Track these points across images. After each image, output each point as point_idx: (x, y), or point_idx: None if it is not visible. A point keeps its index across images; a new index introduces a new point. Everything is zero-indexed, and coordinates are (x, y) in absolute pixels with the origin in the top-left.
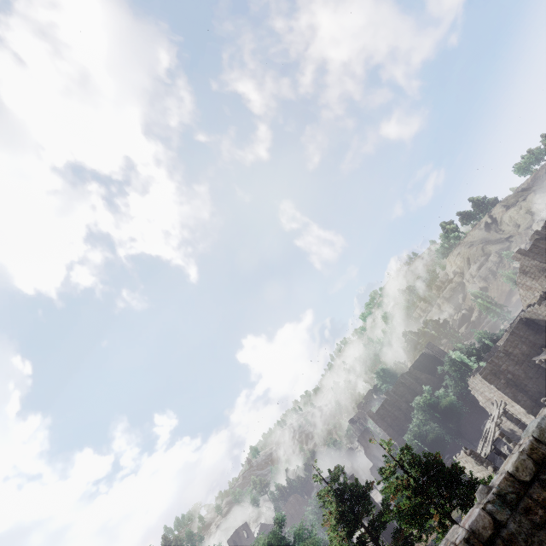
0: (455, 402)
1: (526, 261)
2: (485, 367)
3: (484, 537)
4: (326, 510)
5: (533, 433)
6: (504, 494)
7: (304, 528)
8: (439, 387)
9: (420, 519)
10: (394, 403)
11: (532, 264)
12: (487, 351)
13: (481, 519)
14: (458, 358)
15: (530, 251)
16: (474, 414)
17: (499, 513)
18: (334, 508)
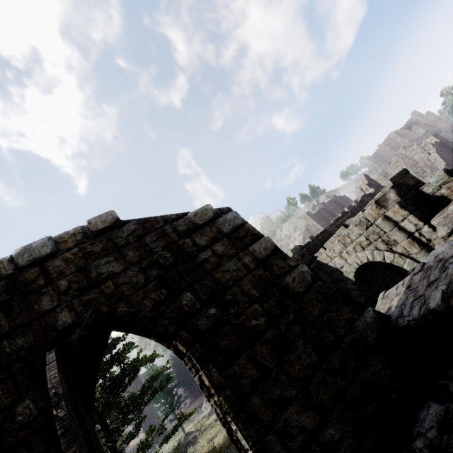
0: None
1: (310, 221)
2: None
3: None
4: None
5: (13, 251)
6: None
7: None
8: None
9: None
10: None
11: (313, 224)
12: None
13: None
14: None
15: (315, 214)
16: None
17: None
18: None
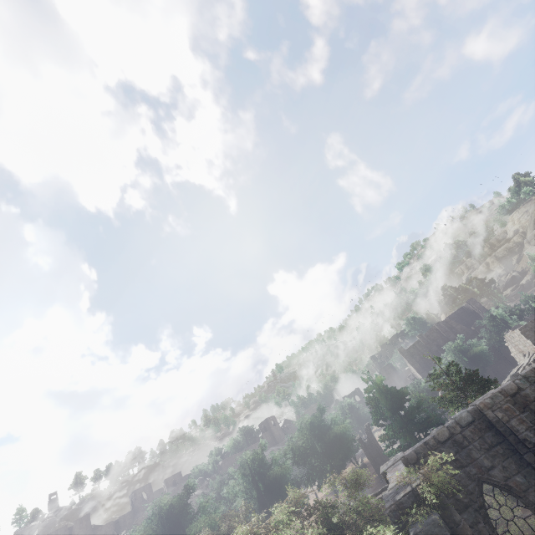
0: (486, 351)
1: None
2: (527, 324)
3: (510, 393)
4: (371, 400)
5: None
6: (528, 377)
7: (339, 417)
8: (472, 338)
9: (454, 404)
10: (425, 345)
11: None
12: (531, 313)
13: (510, 385)
14: (499, 315)
15: None
16: (501, 365)
17: (522, 384)
18: (379, 399)
